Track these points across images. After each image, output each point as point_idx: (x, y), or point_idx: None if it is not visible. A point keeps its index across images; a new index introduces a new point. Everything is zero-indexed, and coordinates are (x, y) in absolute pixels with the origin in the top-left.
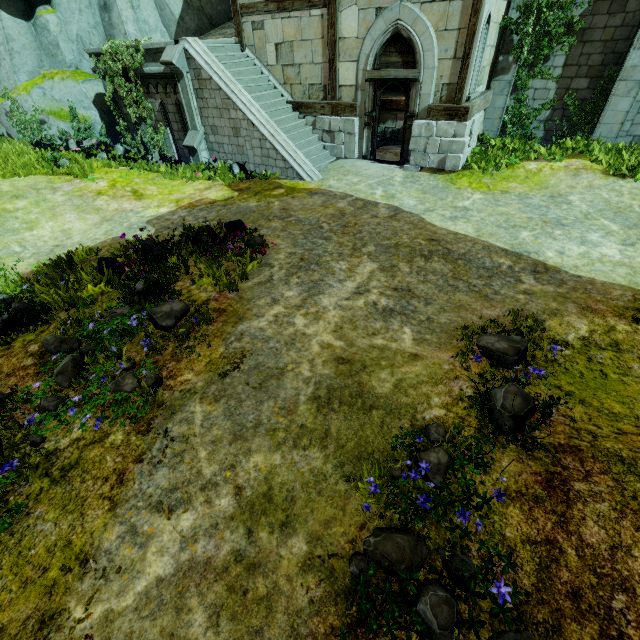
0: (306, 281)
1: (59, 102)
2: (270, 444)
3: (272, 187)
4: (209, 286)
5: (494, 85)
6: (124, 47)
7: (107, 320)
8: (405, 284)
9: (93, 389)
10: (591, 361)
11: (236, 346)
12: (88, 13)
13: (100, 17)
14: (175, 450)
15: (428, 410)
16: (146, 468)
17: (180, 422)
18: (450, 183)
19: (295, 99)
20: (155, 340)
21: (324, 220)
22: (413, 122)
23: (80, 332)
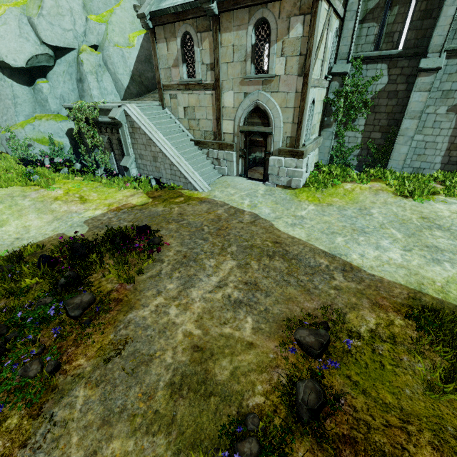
0: (184, 275)
1: (43, 133)
2: (128, 430)
3: (176, 196)
4: (115, 278)
5: (323, 133)
6: (87, 106)
7: (34, 307)
8: (253, 279)
9: (5, 374)
10: (374, 352)
11: (123, 333)
12: (69, 83)
13: (76, 85)
14: (54, 435)
15: (252, 397)
16: (27, 453)
17: (65, 406)
18: (294, 196)
19: (196, 138)
20: (64, 327)
21: (206, 224)
22: (269, 157)
23: (10, 320)
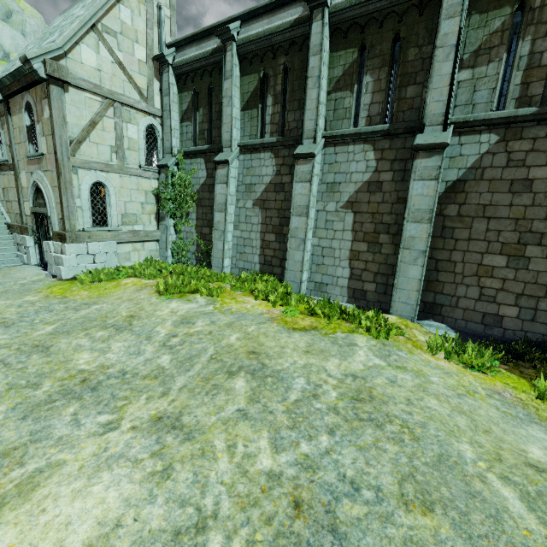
0: None
1: None
2: None
3: None
4: None
5: (160, 227)
6: None
7: None
8: None
9: None
10: None
11: None
12: None
13: None
14: None
15: None
16: None
17: None
18: (47, 287)
19: (13, 222)
20: None
21: None
22: (43, 241)
23: None
